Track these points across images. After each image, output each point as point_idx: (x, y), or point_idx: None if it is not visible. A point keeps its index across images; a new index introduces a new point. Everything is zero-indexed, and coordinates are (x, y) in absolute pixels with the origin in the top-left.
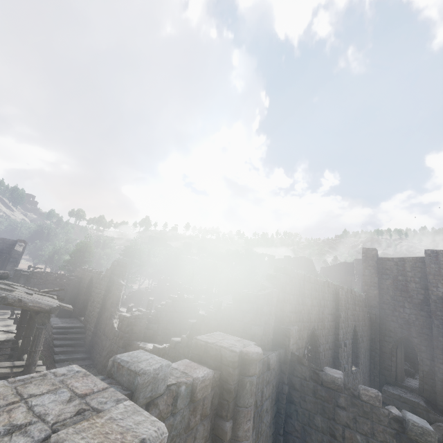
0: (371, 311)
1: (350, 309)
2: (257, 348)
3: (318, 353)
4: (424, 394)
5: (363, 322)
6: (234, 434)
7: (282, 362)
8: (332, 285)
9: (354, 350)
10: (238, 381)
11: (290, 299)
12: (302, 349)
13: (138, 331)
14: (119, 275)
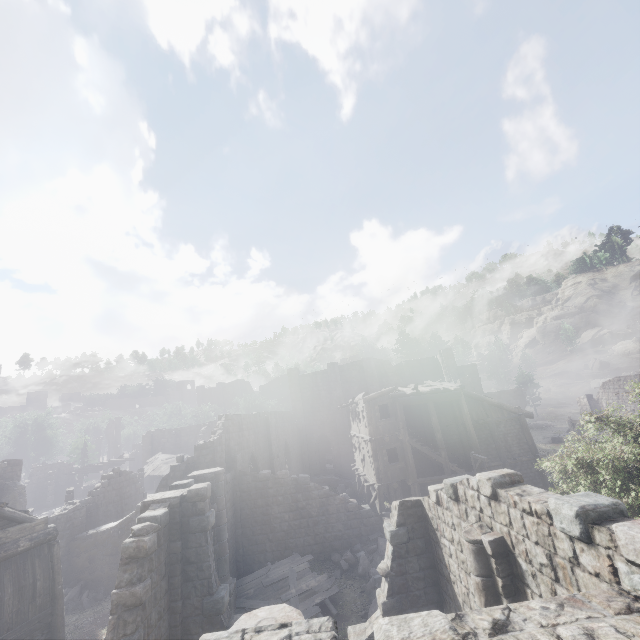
0: (299, 422)
1: (280, 427)
2: (222, 468)
3: (258, 468)
4: (337, 471)
5: (292, 434)
6: (218, 509)
7: (234, 479)
8: (263, 414)
9: (288, 458)
10: (216, 486)
11: (233, 436)
12: (246, 469)
13: (79, 524)
14: (13, 478)
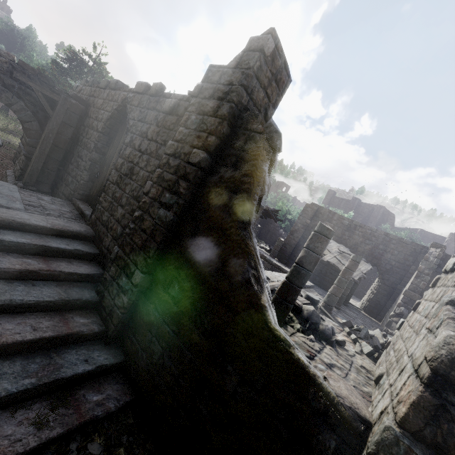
0: None
1: None
2: None
3: None
4: None
5: None
6: None
7: None
8: None
9: None
10: None
11: None
12: None
13: None
14: (258, 110)
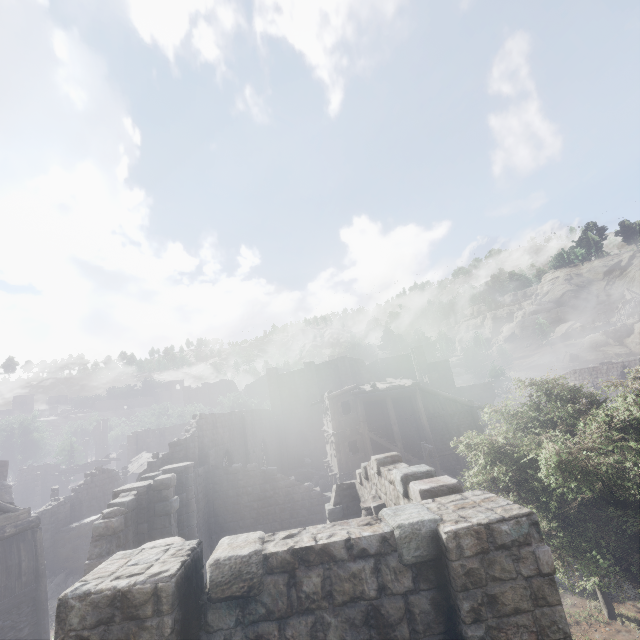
0: (278, 419)
1: (257, 424)
2: (191, 462)
3: (233, 463)
4: (314, 464)
5: (270, 431)
6: (188, 498)
7: (207, 472)
8: (239, 412)
9: (266, 454)
10: (185, 478)
11: (207, 434)
12: (221, 464)
13: (64, 518)
14: None
